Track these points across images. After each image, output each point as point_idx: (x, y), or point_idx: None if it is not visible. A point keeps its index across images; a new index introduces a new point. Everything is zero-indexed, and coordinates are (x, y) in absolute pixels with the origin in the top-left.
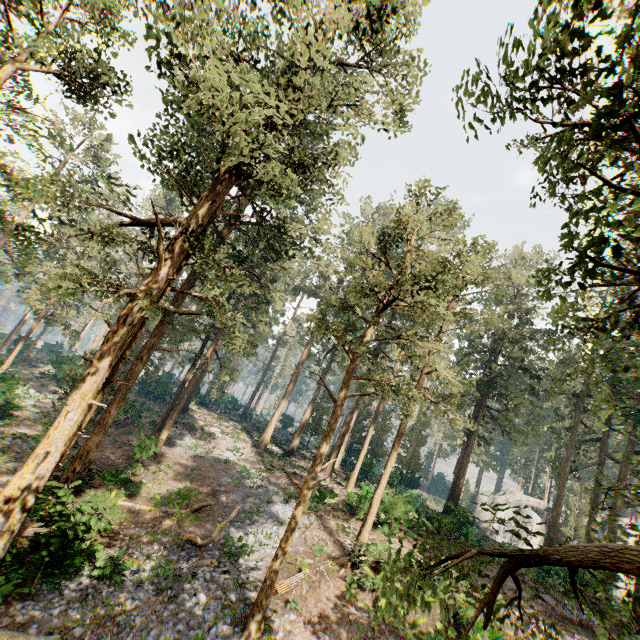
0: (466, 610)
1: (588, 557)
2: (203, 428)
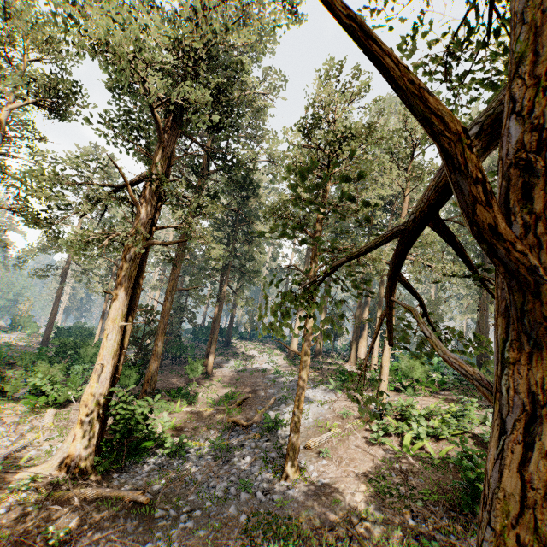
0: None
1: (433, 189)
2: (244, 353)
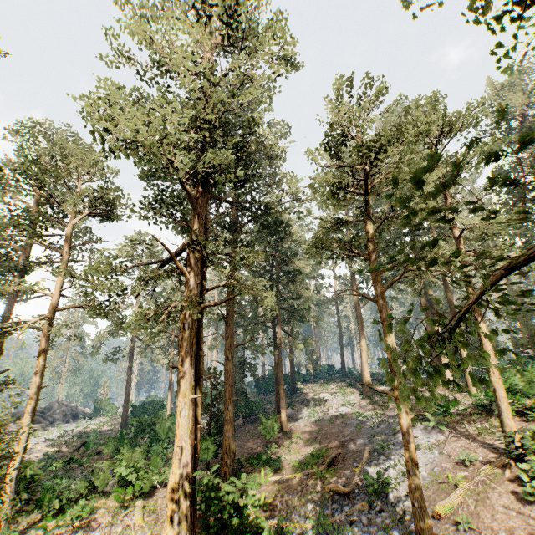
0: None
1: None
2: (314, 398)
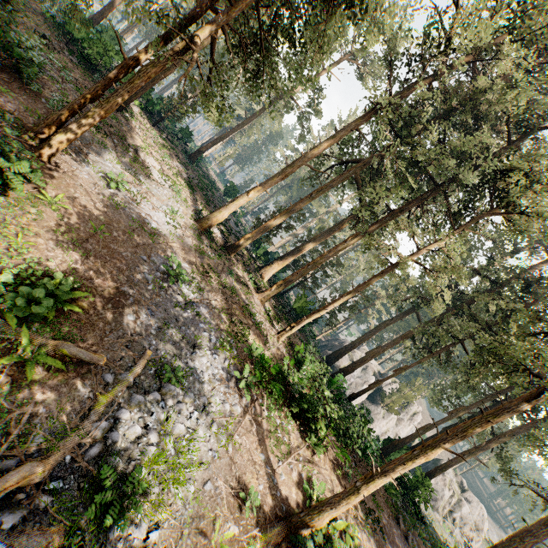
0: None
1: None
2: (138, 152)
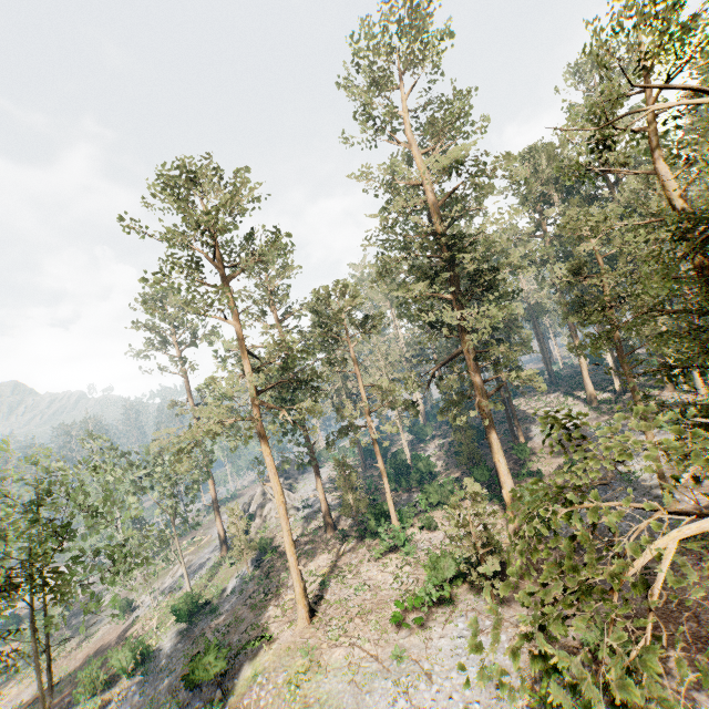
0: None
1: None
2: (536, 415)
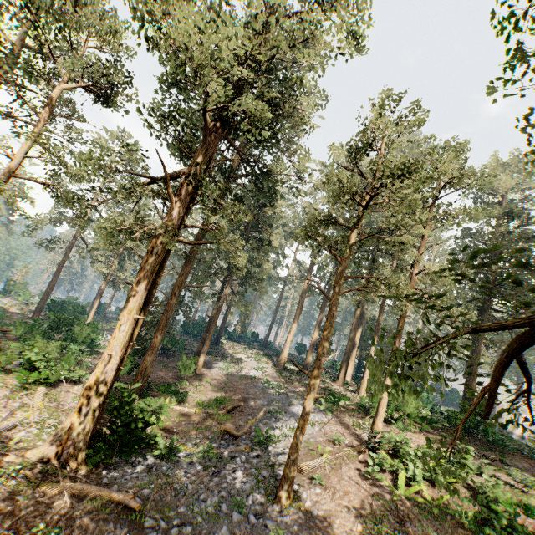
0: (493, 489)
1: None
2: (232, 355)
